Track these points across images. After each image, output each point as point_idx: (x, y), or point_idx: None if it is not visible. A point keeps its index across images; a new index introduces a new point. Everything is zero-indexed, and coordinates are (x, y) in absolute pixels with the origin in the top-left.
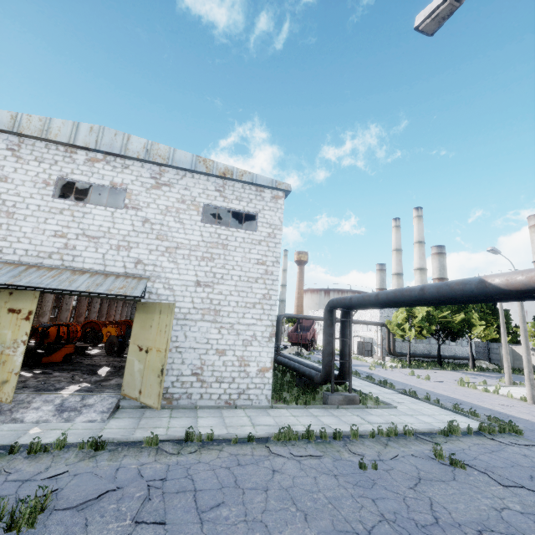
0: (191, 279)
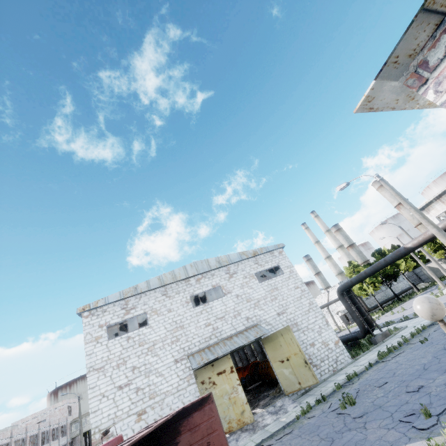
0: (274, 314)
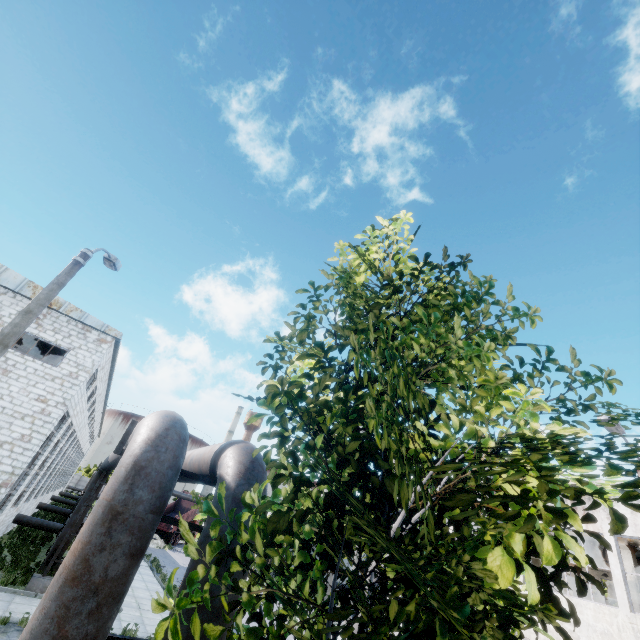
0: None
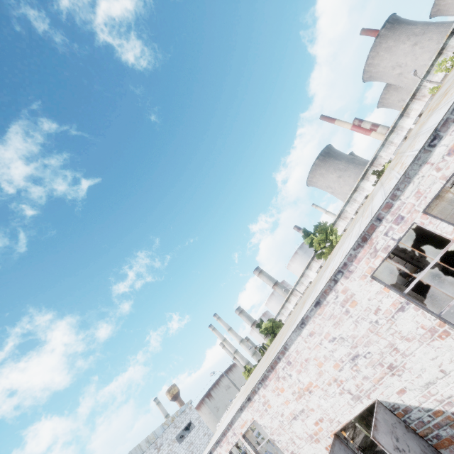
0: None
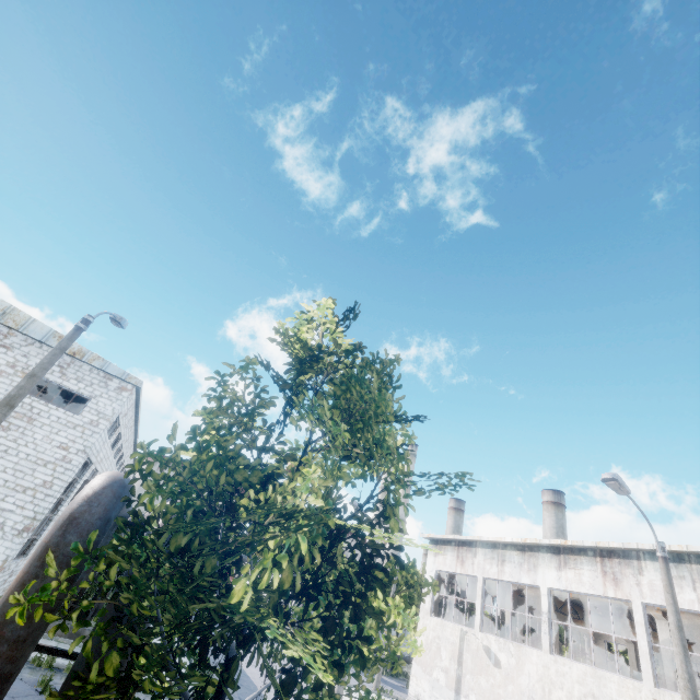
0: None
